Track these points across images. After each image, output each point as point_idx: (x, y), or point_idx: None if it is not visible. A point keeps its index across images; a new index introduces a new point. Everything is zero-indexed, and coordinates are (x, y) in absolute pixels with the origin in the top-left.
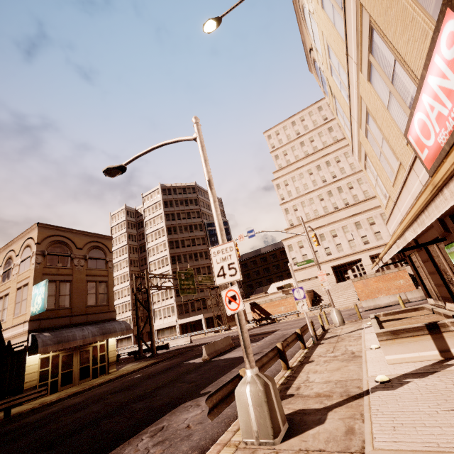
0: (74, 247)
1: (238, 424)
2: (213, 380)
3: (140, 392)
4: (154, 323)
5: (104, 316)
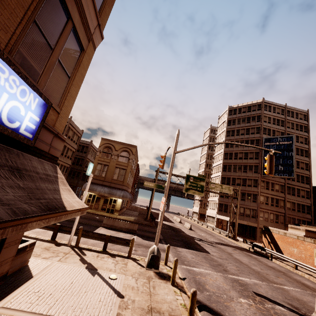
0: (114, 150)
1: None
2: None
3: None
4: (207, 210)
5: (119, 186)
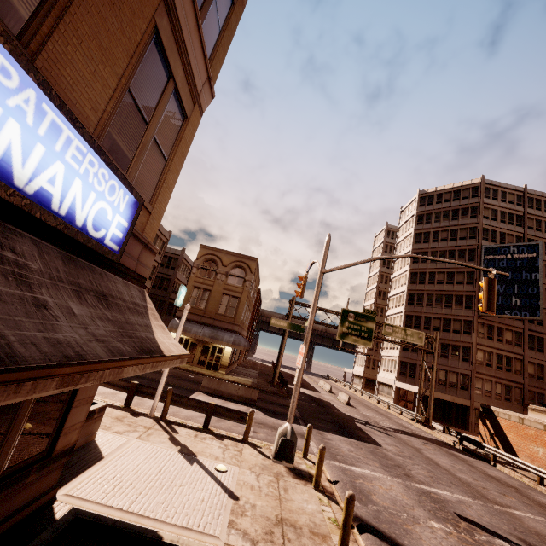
0: (220, 265)
1: None
2: None
3: None
4: (378, 372)
5: (228, 325)
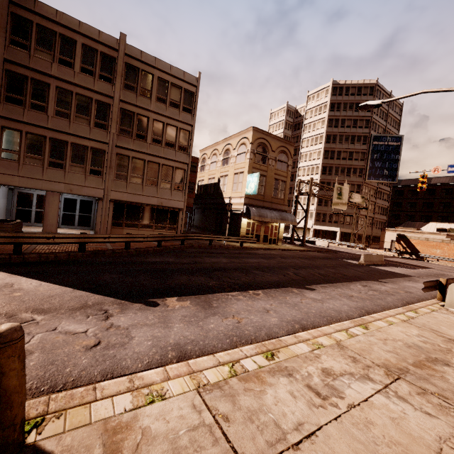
0: (270, 150)
1: (433, 302)
2: (384, 278)
3: (322, 264)
4: None
5: (280, 207)
